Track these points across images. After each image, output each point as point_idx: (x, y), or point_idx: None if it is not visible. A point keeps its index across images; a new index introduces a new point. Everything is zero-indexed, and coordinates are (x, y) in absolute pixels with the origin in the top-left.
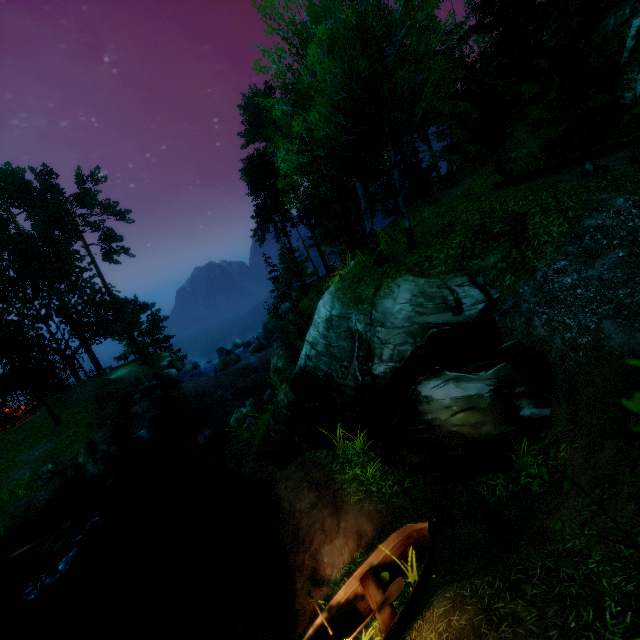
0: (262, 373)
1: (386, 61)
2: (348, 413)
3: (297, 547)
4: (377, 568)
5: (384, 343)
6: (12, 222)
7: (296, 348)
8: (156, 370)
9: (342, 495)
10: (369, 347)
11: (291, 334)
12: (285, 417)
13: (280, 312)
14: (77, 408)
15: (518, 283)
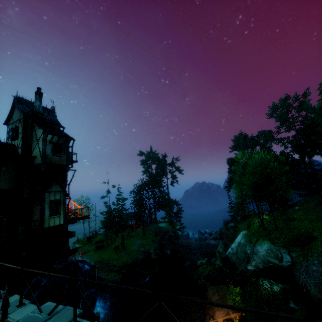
0: (213, 250)
1: (275, 171)
2: (236, 278)
3: (209, 308)
4: (228, 320)
5: (254, 260)
6: (151, 167)
7: (228, 247)
8: (174, 229)
9: (226, 301)
10: (249, 259)
11: (229, 239)
12: (216, 269)
13: (228, 226)
14: (149, 232)
15: (303, 261)
